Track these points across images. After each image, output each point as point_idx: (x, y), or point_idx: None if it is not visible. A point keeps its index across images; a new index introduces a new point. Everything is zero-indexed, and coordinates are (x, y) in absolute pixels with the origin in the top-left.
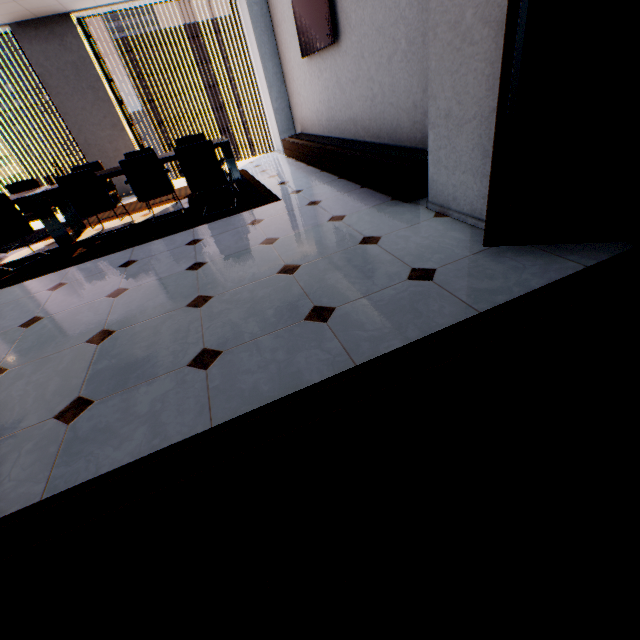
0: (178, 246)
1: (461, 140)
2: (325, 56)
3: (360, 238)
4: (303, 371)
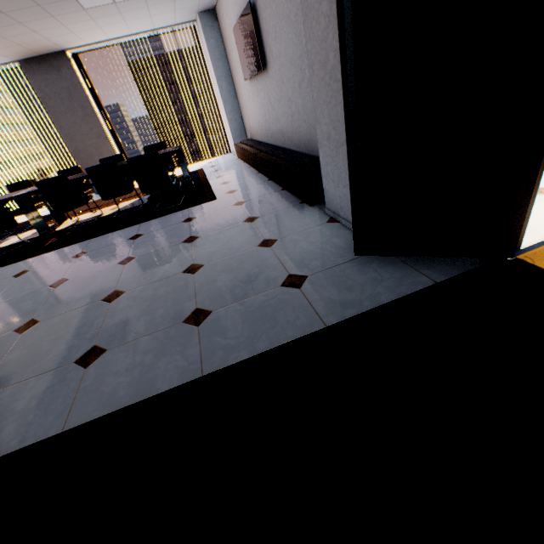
0: (122, 240)
1: (339, 159)
2: (259, 79)
3: (260, 240)
4: (158, 377)
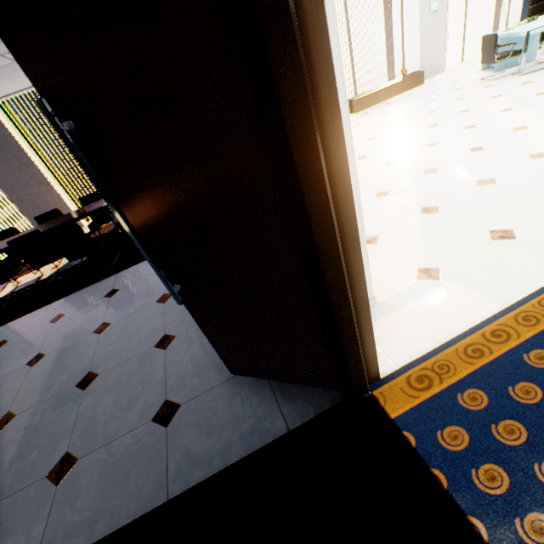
0: (44, 323)
1: None
2: None
3: (160, 336)
4: None
